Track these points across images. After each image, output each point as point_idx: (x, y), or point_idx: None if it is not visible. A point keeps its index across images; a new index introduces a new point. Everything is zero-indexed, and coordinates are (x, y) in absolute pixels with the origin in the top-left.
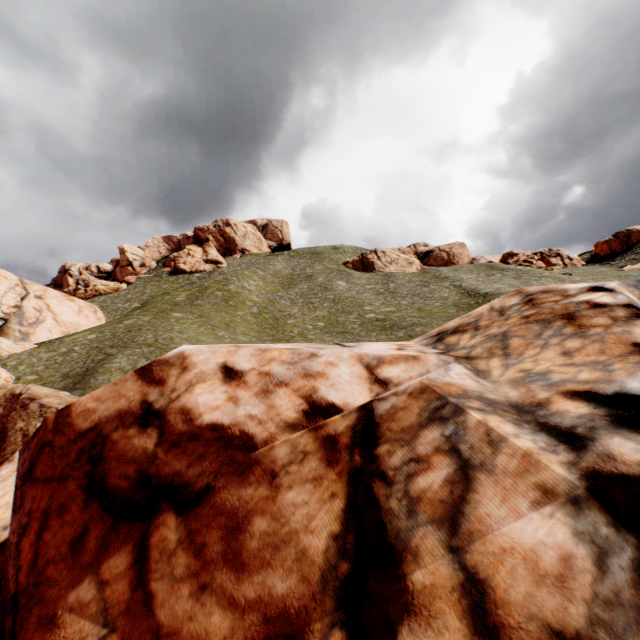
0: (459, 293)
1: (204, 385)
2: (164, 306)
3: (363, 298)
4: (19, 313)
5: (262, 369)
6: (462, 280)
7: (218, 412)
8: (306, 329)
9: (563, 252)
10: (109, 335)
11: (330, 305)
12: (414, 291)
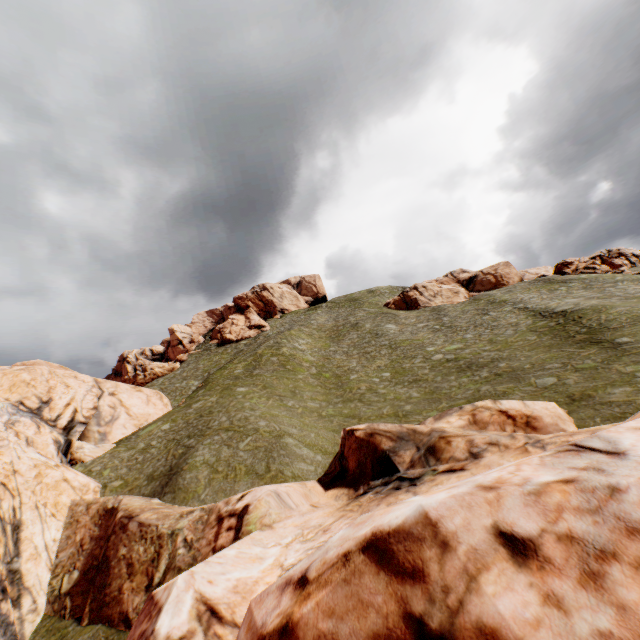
0: (529, 316)
1: (490, 575)
2: (226, 382)
3: (420, 338)
4: (96, 413)
5: (556, 529)
6: (524, 301)
7: (545, 632)
8: (373, 383)
9: (625, 250)
10: (182, 423)
11: (388, 352)
12: (474, 322)
